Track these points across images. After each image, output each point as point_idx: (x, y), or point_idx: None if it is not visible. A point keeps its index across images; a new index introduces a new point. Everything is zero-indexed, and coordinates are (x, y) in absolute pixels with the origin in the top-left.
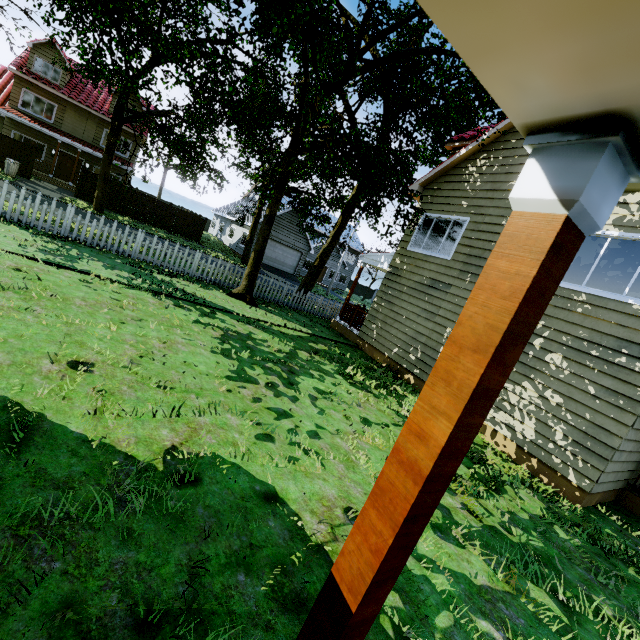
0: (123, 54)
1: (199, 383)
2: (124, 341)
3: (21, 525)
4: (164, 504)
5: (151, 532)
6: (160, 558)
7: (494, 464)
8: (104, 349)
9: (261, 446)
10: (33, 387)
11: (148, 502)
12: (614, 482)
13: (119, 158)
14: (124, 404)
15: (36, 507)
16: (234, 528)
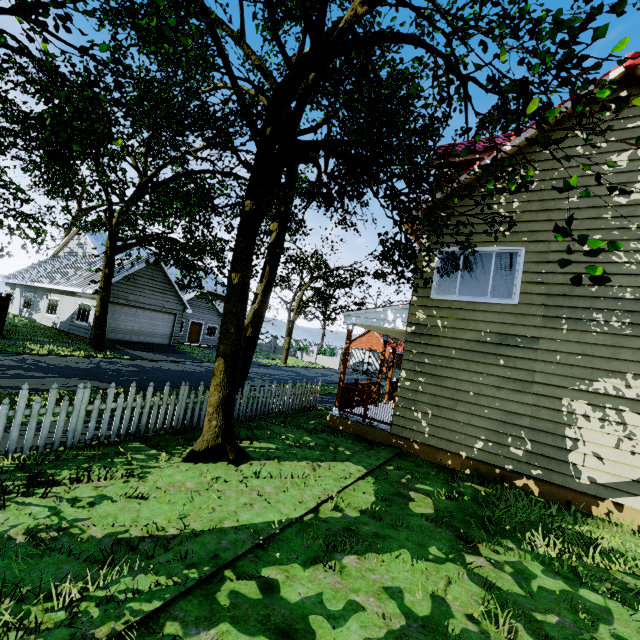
0: None
1: None
2: None
3: None
4: None
5: None
6: None
7: None
8: None
9: None
10: None
11: None
12: None
13: None
14: None
15: None
16: None
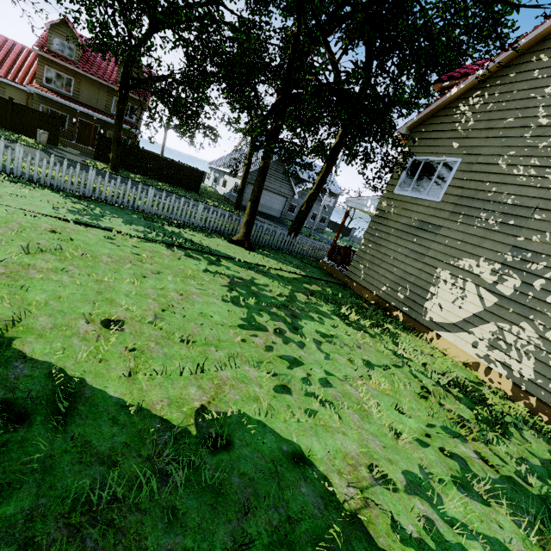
0: (125, 24)
1: (216, 334)
2: (147, 295)
3: (72, 511)
4: (202, 477)
5: (194, 510)
6: (206, 542)
7: (494, 404)
8: (131, 305)
9: (280, 399)
10: (73, 350)
11: (187, 473)
12: None
13: (127, 122)
14: (154, 362)
15: (85, 488)
16: (270, 499)
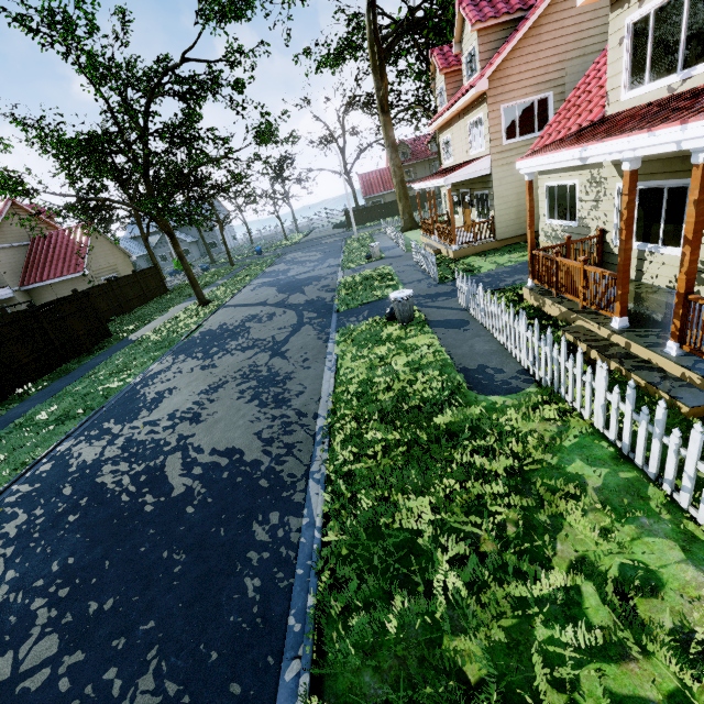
0: None
1: None
2: None
3: None
4: None
5: None
6: None
7: None
8: None
9: None
10: None
11: None
12: None
13: None
14: None
15: None
16: None
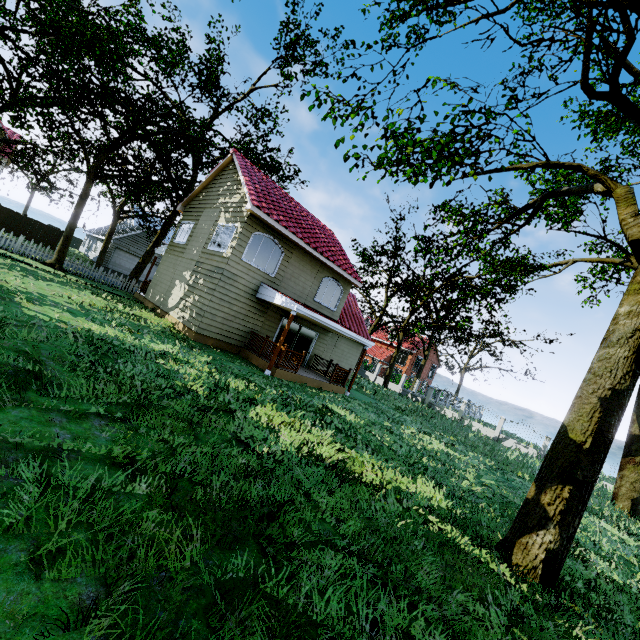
0: None
1: None
2: None
3: None
4: None
5: None
6: None
7: (155, 323)
8: None
9: None
10: None
11: None
12: (224, 337)
13: None
14: None
15: None
16: None
